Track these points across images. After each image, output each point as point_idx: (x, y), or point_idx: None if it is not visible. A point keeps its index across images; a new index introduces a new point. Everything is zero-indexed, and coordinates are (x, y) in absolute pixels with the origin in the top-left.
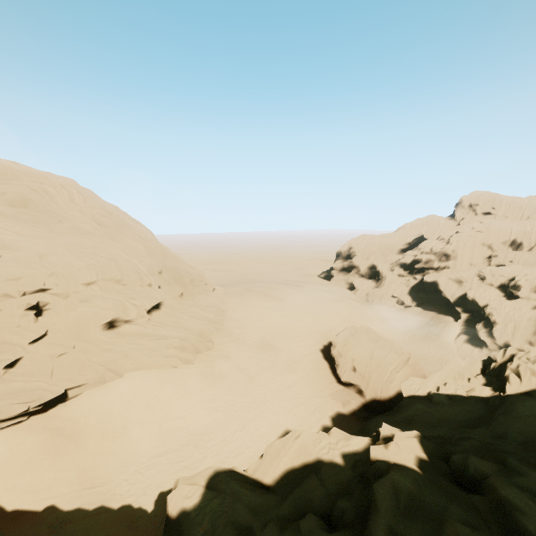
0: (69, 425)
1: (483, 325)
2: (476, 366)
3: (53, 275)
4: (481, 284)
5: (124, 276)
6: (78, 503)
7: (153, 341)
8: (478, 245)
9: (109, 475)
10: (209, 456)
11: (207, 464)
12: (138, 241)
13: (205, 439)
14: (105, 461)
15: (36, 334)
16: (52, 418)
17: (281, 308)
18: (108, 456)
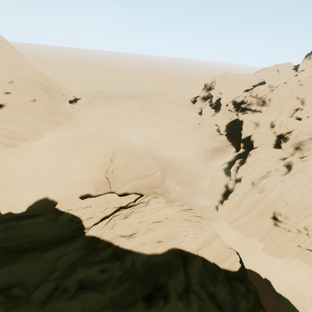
0: None
1: (240, 161)
2: (127, 200)
3: None
4: (268, 130)
5: None
6: None
7: None
8: (293, 97)
9: None
10: None
11: None
12: None
13: None
14: None
15: None
16: None
17: (115, 120)
18: None
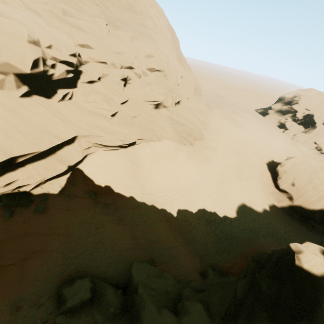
0: (136, 159)
1: None
2: None
3: (136, 58)
4: None
5: (168, 73)
6: (143, 200)
7: (176, 124)
8: None
9: (153, 191)
10: (201, 200)
11: (200, 204)
12: (173, 46)
13: (198, 191)
14: (151, 183)
15: (124, 99)
16: (129, 152)
17: (243, 127)
18: (152, 181)
